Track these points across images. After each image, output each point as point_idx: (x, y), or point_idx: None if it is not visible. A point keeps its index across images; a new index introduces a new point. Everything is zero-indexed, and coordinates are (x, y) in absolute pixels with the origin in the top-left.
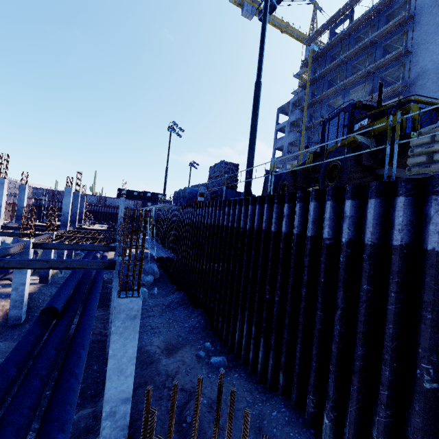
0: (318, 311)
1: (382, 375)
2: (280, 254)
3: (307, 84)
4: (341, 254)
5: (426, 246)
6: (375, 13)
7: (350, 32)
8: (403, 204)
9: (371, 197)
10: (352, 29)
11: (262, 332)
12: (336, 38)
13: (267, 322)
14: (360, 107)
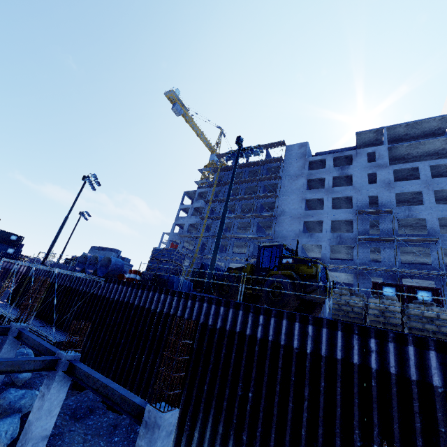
0: (291, 403)
1: (336, 444)
2: (256, 355)
3: (214, 185)
4: (307, 360)
5: (353, 361)
6: (262, 164)
7: (246, 166)
8: (341, 335)
9: (324, 327)
10: (248, 165)
11: (232, 429)
12: (238, 165)
13: (238, 418)
14: (287, 249)
